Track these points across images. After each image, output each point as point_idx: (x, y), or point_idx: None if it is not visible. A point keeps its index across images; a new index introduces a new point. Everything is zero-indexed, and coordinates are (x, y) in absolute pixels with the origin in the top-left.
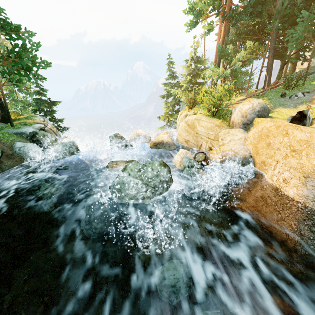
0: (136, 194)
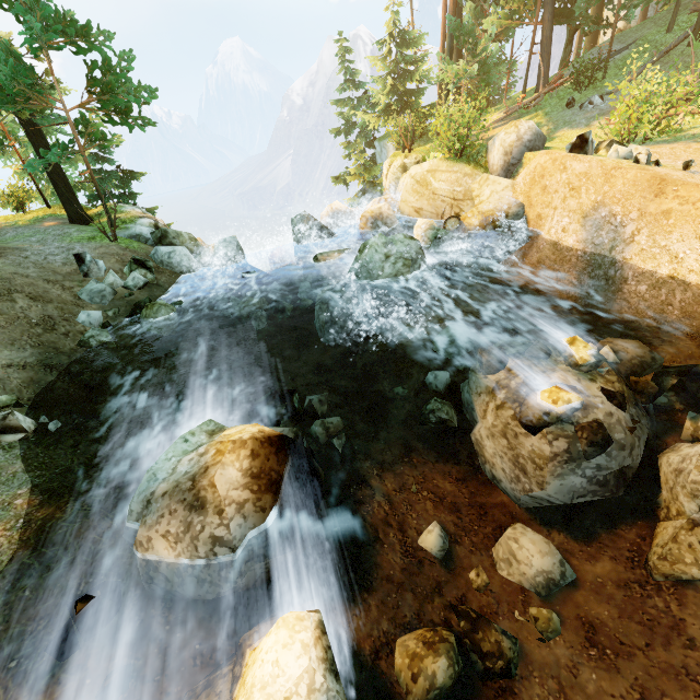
0: (391, 271)
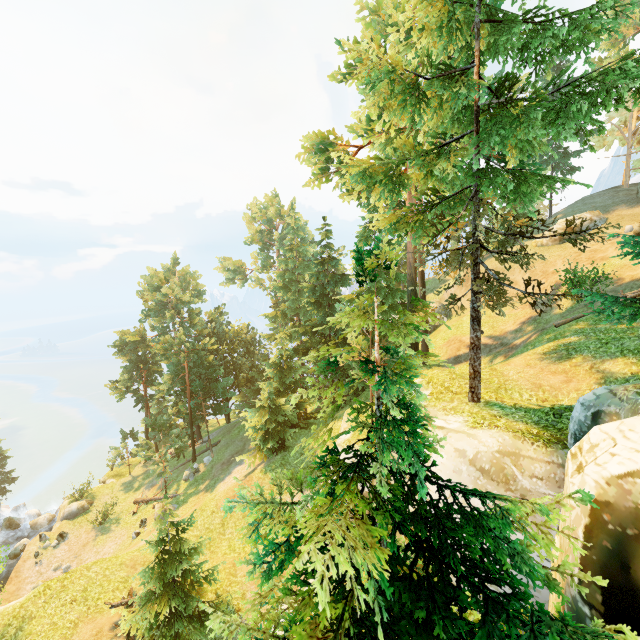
0: None
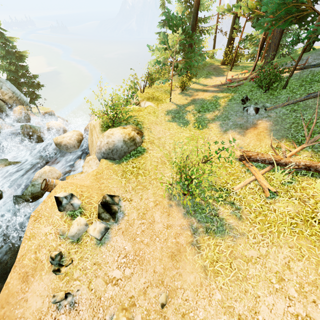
0: None
